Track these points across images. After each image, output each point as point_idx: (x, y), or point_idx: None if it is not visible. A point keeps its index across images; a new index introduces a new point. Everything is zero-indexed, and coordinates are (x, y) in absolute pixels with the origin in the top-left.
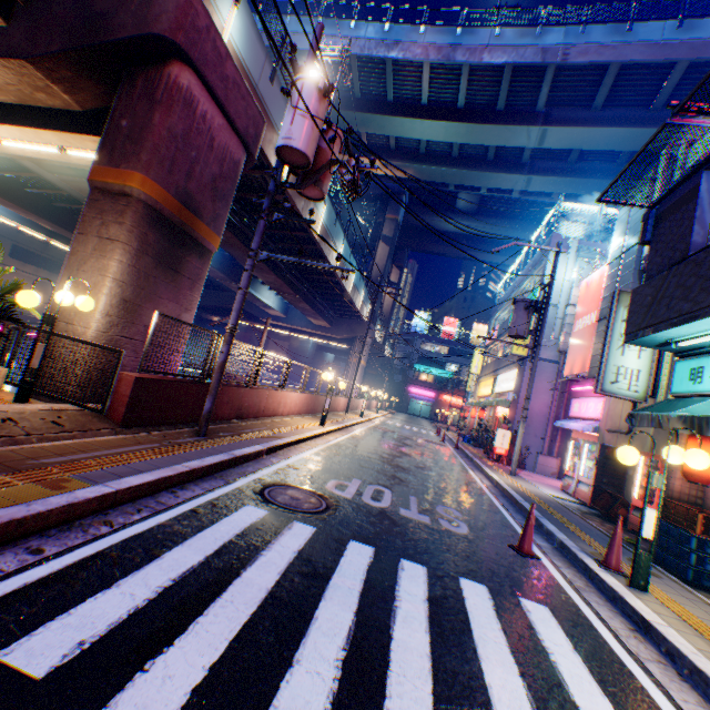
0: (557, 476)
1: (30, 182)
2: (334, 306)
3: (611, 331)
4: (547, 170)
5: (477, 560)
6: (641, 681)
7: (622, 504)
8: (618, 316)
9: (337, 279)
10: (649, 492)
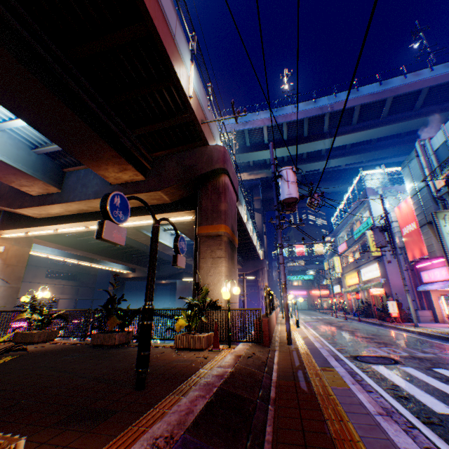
0: (433, 321)
1: (81, 234)
2: (243, 255)
3: (441, 232)
4: (336, 155)
5: None
6: None
7: None
8: (440, 224)
9: (250, 240)
10: None
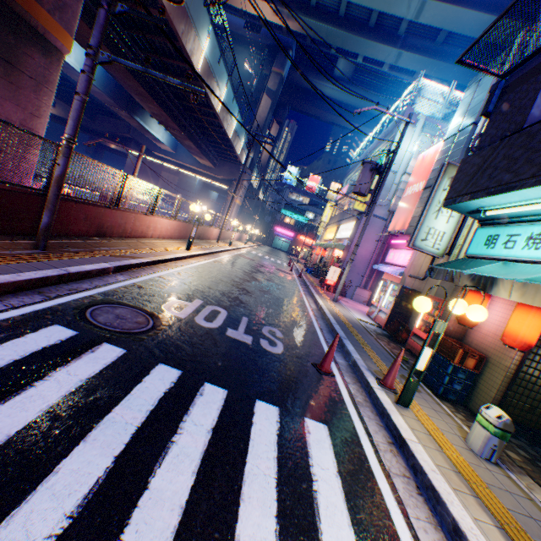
0: (367, 304)
1: None
2: (217, 149)
3: (433, 197)
4: (417, 47)
5: (280, 381)
6: (387, 501)
7: (406, 330)
8: (441, 186)
9: (219, 121)
10: (427, 324)
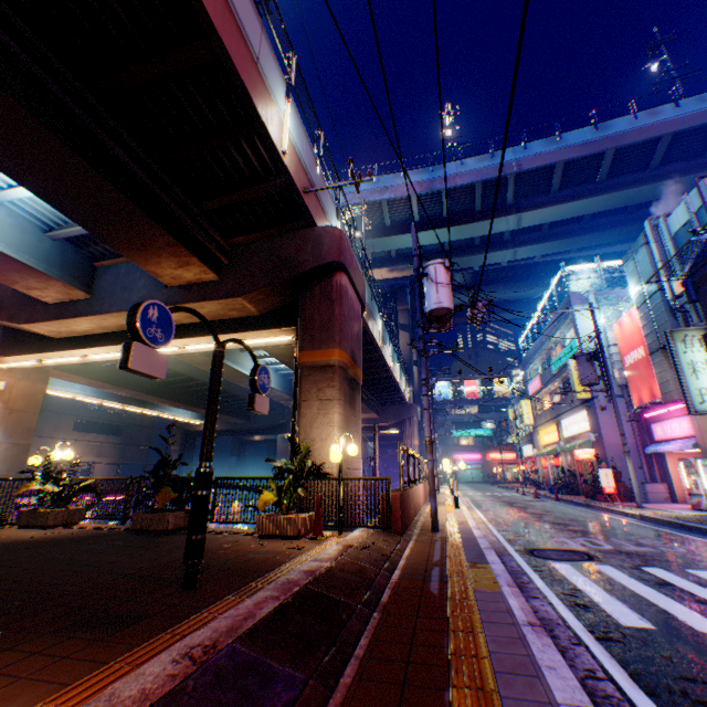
0: (669, 500)
1: None
2: (380, 397)
3: (678, 362)
4: (527, 241)
5: None
6: None
7: None
8: (678, 350)
9: (390, 373)
10: None
